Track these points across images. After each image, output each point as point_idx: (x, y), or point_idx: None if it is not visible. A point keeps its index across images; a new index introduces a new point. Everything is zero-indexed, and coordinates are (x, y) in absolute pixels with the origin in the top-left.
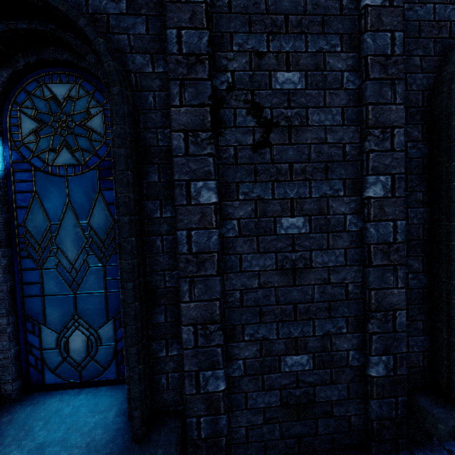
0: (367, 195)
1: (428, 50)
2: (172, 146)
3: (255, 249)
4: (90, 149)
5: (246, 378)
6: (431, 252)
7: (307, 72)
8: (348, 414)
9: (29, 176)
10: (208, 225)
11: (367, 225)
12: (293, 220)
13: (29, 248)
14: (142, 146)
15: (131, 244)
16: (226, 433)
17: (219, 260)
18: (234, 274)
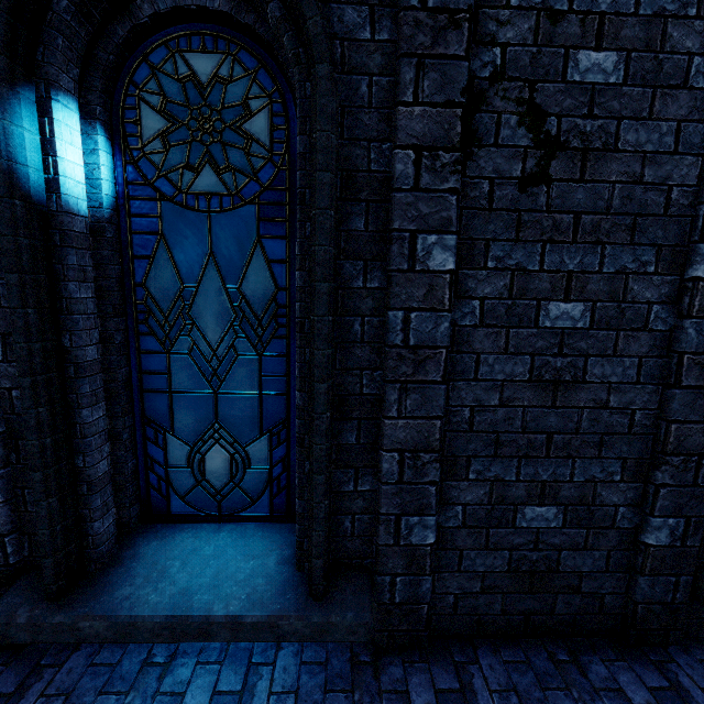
0: (693, 274)
1: None
2: (393, 172)
3: (502, 347)
4: (247, 170)
5: (464, 531)
6: None
7: (630, 52)
8: (602, 591)
9: (152, 208)
10: (437, 305)
11: (683, 323)
12: (567, 307)
13: (151, 321)
14: (344, 169)
15: (327, 327)
16: (429, 599)
17: (447, 360)
18: (464, 383)
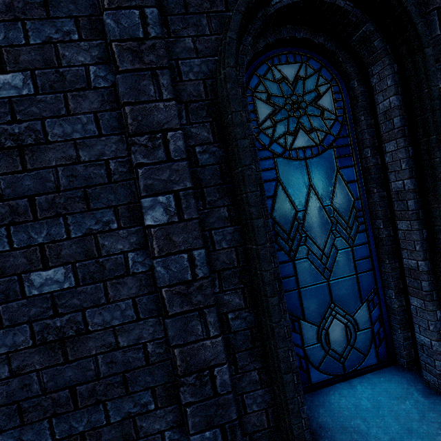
0: (146, 223)
1: (201, 28)
2: None
3: None
4: None
5: None
6: (251, 280)
7: (34, 71)
8: None
9: None
10: None
11: (154, 263)
12: (49, 273)
13: None
14: None
15: None
16: None
17: None
18: None
